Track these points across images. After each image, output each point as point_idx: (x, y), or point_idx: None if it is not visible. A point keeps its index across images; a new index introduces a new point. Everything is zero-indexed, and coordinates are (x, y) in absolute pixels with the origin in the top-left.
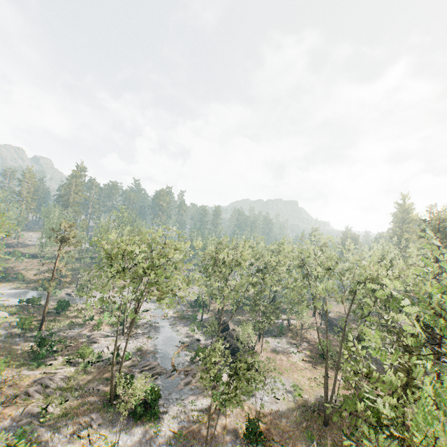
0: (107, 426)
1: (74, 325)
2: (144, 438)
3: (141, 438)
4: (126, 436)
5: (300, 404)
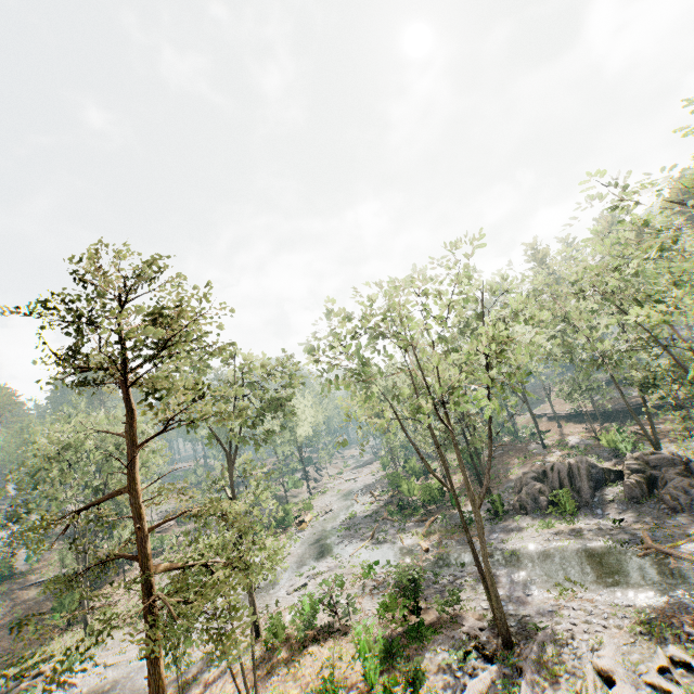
0: None
1: None
2: None
3: None
4: None
5: None
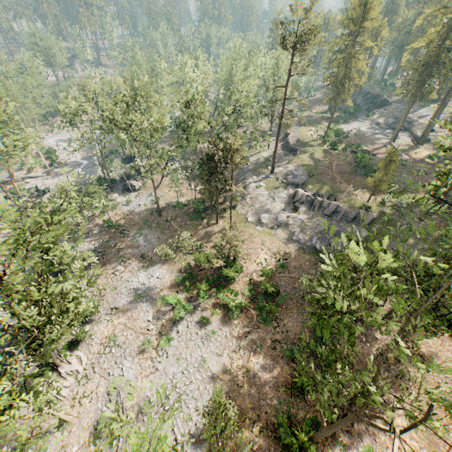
0: None
1: (14, 171)
2: None
3: None
4: None
5: (155, 207)
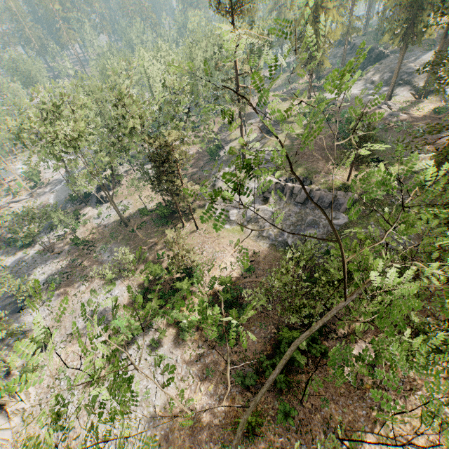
0: (6, 255)
1: (3, 197)
2: (23, 256)
3: (21, 256)
4: (14, 257)
5: (124, 217)
